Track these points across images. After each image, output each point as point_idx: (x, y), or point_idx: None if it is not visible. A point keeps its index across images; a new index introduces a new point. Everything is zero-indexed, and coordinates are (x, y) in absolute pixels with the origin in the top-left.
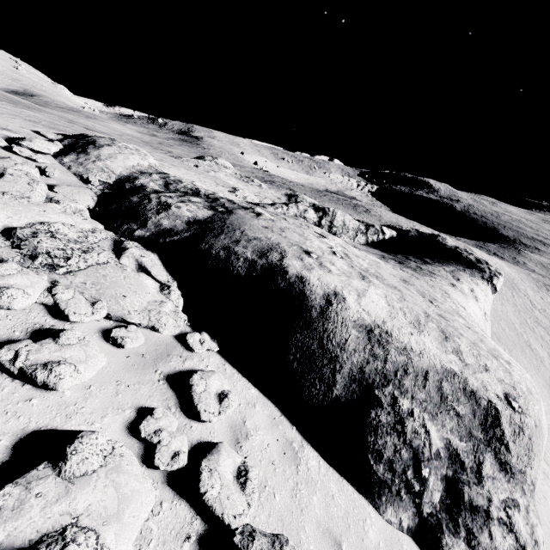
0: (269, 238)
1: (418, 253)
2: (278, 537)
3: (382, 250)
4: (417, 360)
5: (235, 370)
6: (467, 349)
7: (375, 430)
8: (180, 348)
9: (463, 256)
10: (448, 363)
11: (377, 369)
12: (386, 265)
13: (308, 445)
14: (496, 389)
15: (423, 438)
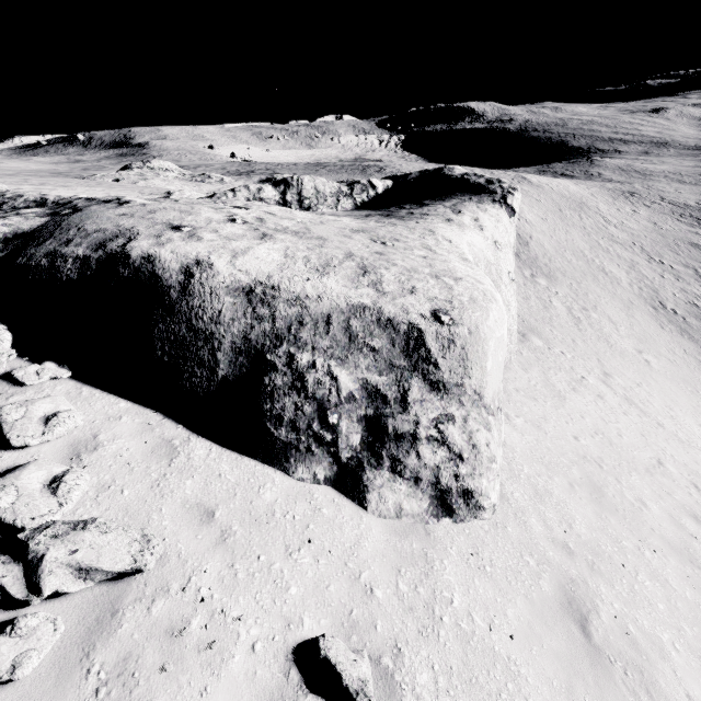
0: (120, 225)
1: (419, 198)
2: (85, 520)
3: (374, 209)
4: (314, 306)
5: (97, 391)
6: (392, 277)
7: (271, 396)
8: (4, 387)
9: (471, 182)
10: (356, 299)
11: (266, 331)
12: (353, 221)
13: (198, 438)
14: (421, 309)
15: (328, 386)
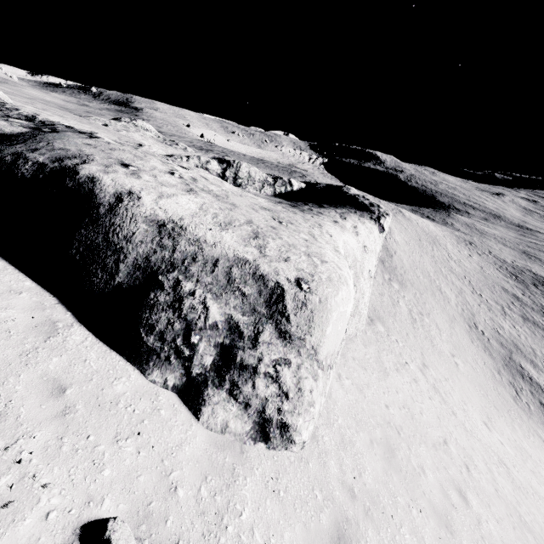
0: (82, 150)
1: (321, 201)
2: None
3: (287, 200)
4: (208, 250)
5: (11, 267)
6: (275, 246)
7: (152, 308)
8: None
9: (359, 201)
10: (242, 253)
11: (165, 258)
12: (266, 202)
13: (80, 326)
14: (288, 274)
15: (199, 313)
